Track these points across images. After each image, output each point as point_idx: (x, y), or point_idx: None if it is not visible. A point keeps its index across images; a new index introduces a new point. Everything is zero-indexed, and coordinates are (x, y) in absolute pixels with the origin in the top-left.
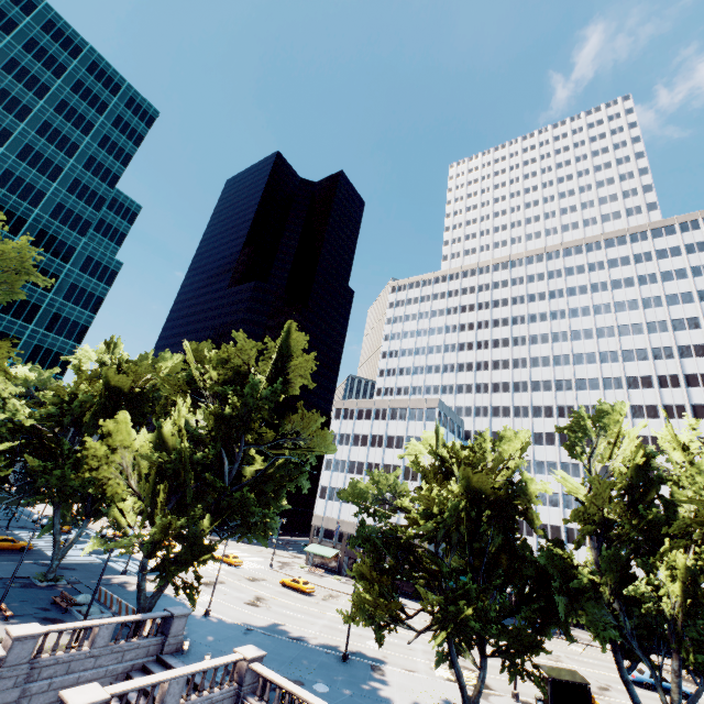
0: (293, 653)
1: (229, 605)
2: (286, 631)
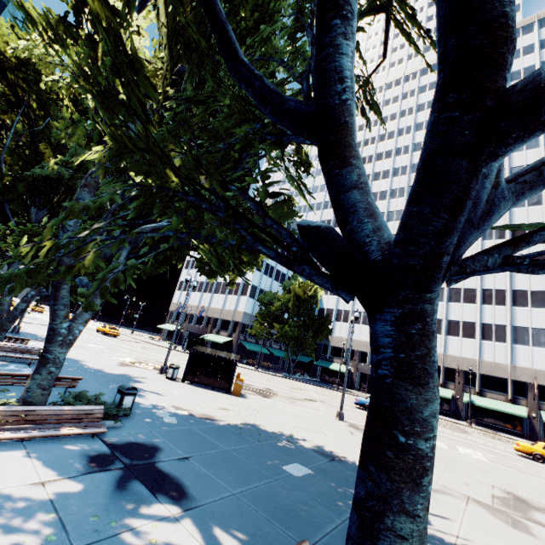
0: None
1: None
2: None
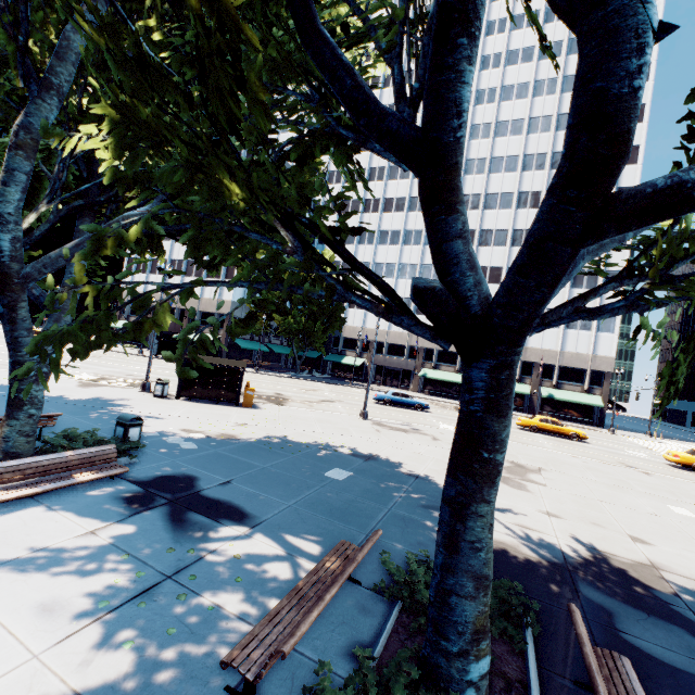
0: None
1: None
2: None
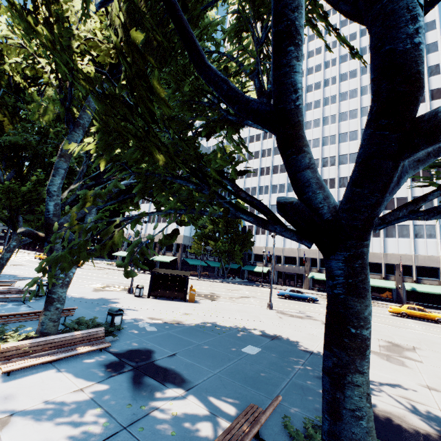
0: None
1: None
2: None
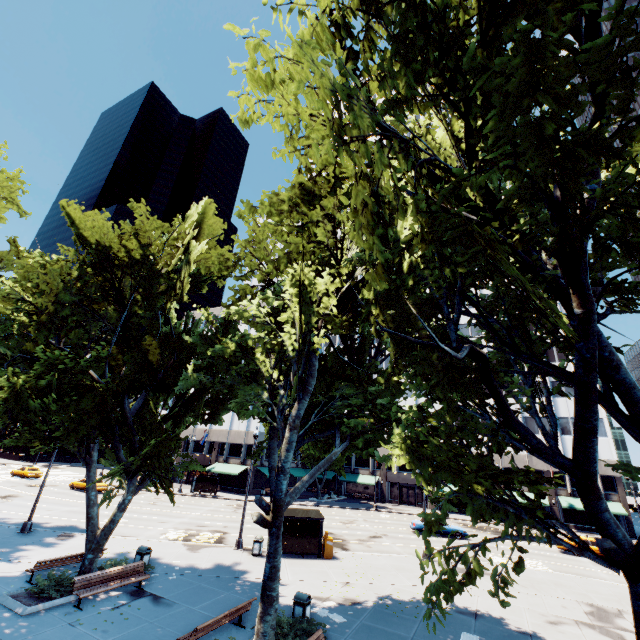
0: None
1: None
2: None
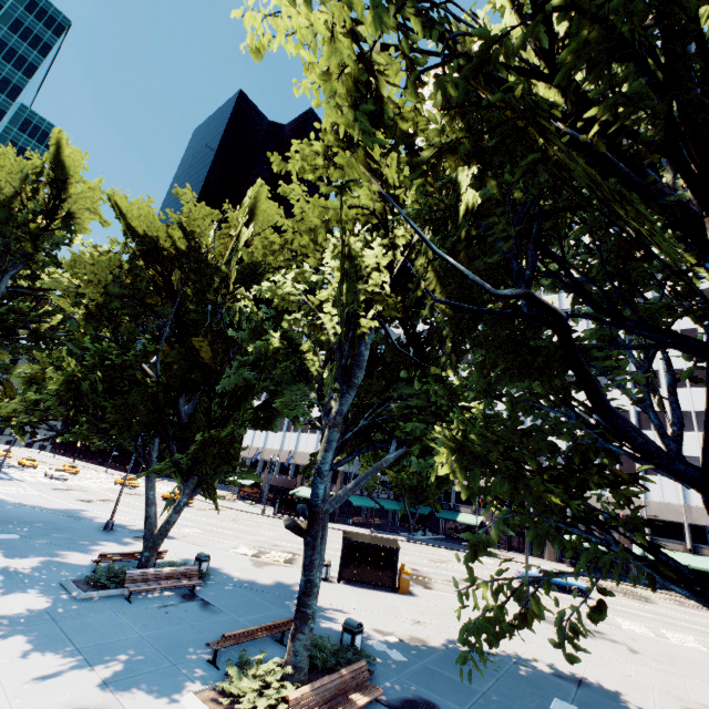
0: (39, 520)
1: (48, 498)
2: (80, 514)
